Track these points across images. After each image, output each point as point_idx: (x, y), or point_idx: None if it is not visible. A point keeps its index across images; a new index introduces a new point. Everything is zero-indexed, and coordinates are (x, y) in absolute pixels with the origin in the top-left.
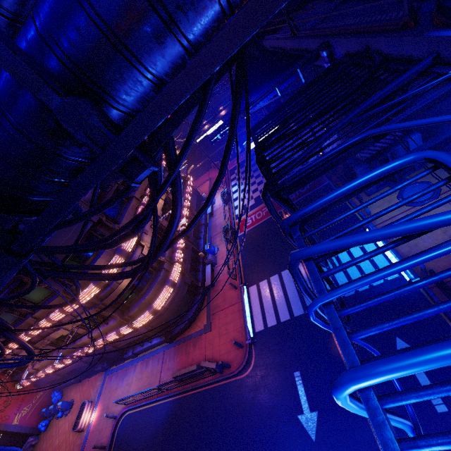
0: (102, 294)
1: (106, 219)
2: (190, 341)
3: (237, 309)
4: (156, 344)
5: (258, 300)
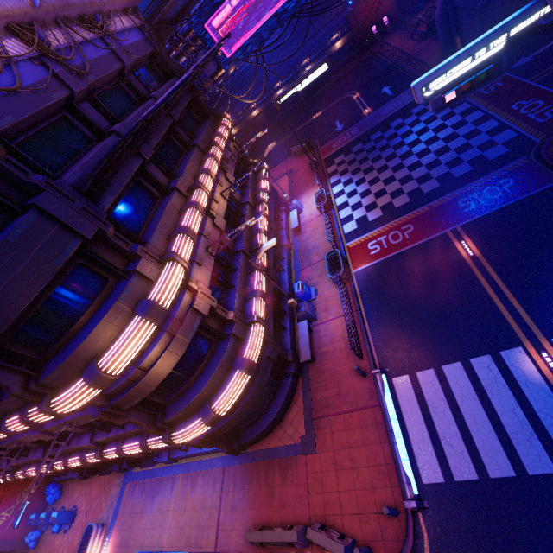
0: (110, 390)
1: (116, 232)
2: (274, 462)
3: (371, 421)
4: (210, 451)
5: (418, 411)
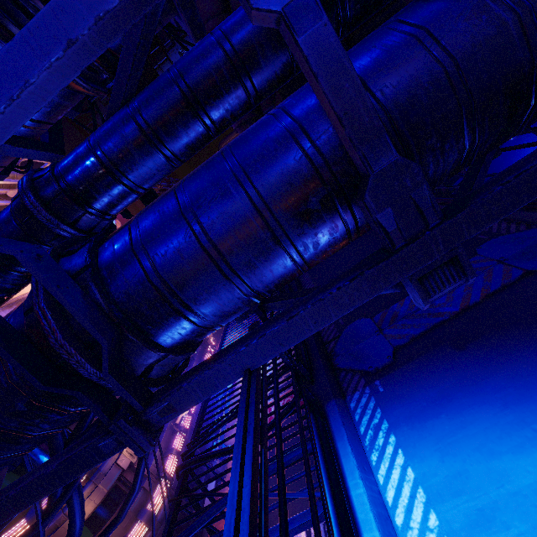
0: None
1: None
2: None
3: None
4: None
5: None
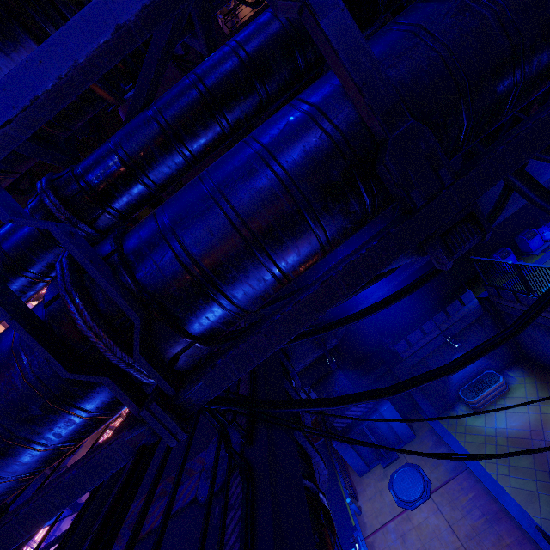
0: None
1: None
2: None
3: None
4: None
5: None
